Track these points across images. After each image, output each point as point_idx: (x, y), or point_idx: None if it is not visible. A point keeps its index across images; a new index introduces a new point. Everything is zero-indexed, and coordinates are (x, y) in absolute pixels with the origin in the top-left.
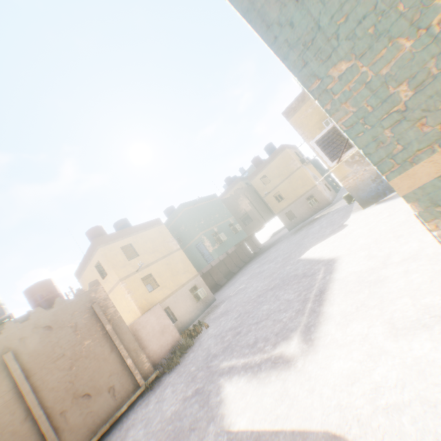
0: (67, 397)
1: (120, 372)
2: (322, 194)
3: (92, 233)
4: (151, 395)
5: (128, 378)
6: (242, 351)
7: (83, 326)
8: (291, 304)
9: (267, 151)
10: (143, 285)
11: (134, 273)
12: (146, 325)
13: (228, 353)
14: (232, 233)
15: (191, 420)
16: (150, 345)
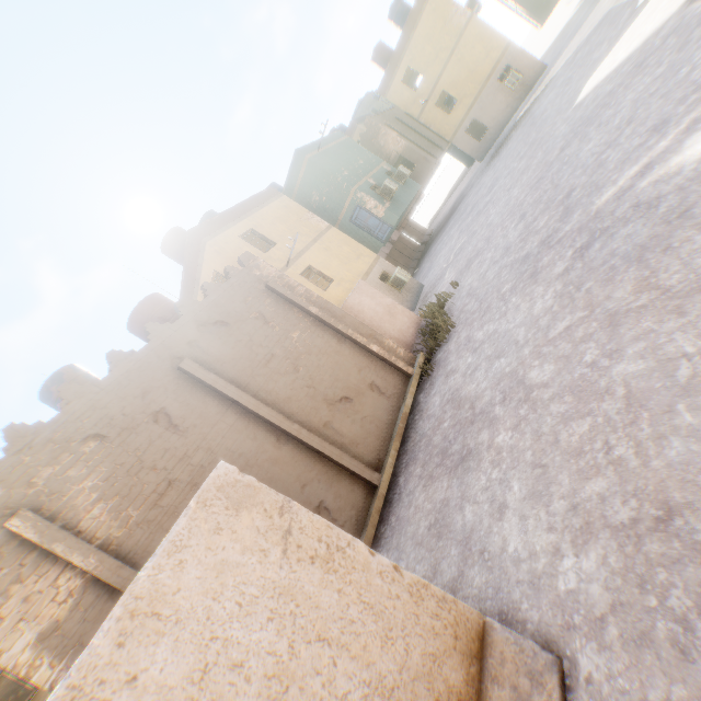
0: (318, 406)
1: (370, 366)
2: (527, 55)
3: (173, 241)
4: (445, 369)
5: (387, 371)
6: (634, 157)
7: (273, 315)
8: (676, 63)
9: (395, 22)
10: (309, 283)
11: (284, 270)
12: (362, 309)
13: (588, 199)
14: (398, 184)
15: (652, 225)
16: (385, 333)
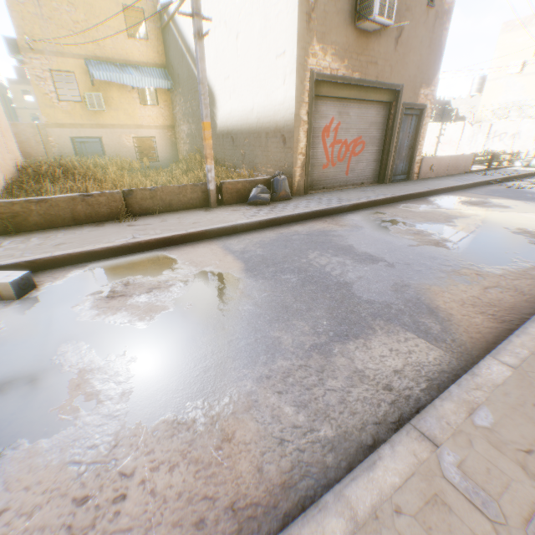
0: None
1: None
2: None
3: None
4: None
5: None
6: None
7: None
8: None
9: None
10: None
11: None
12: None
13: None
14: None
15: None
16: None
